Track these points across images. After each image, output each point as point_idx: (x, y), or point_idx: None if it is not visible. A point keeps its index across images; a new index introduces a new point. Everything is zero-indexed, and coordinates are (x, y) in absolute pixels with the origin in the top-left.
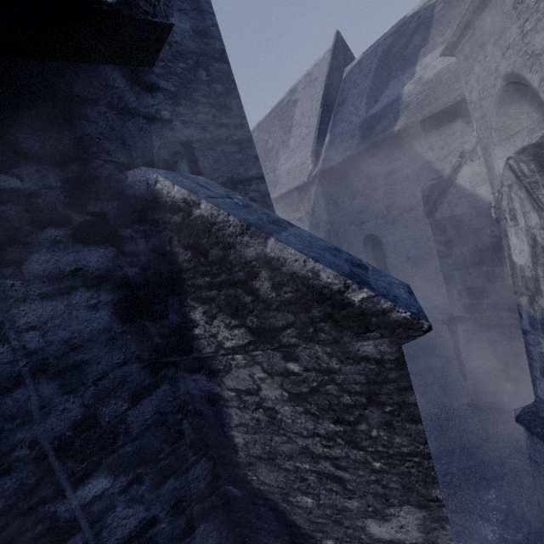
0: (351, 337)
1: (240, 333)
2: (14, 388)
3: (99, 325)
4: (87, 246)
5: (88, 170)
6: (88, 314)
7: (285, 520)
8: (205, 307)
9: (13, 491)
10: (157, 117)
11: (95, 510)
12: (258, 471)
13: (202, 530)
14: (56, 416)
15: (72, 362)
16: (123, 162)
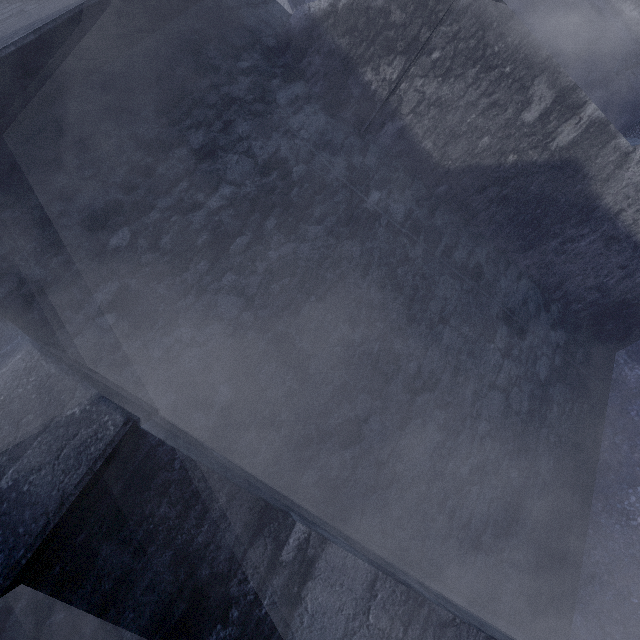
0: (455, 1)
1: (397, 62)
2: (313, 157)
3: (323, 122)
4: (291, 85)
5: (264, 45)
6: (315, 117)
7: (480, 172)
8: (371, 65)
9: (345, 200)
10: (267, 1)
11: (382, 207)
12: (449, 155)
13: (439, 215)
14: (337, 167)
15: (326, 142)
16: (273, 34)
